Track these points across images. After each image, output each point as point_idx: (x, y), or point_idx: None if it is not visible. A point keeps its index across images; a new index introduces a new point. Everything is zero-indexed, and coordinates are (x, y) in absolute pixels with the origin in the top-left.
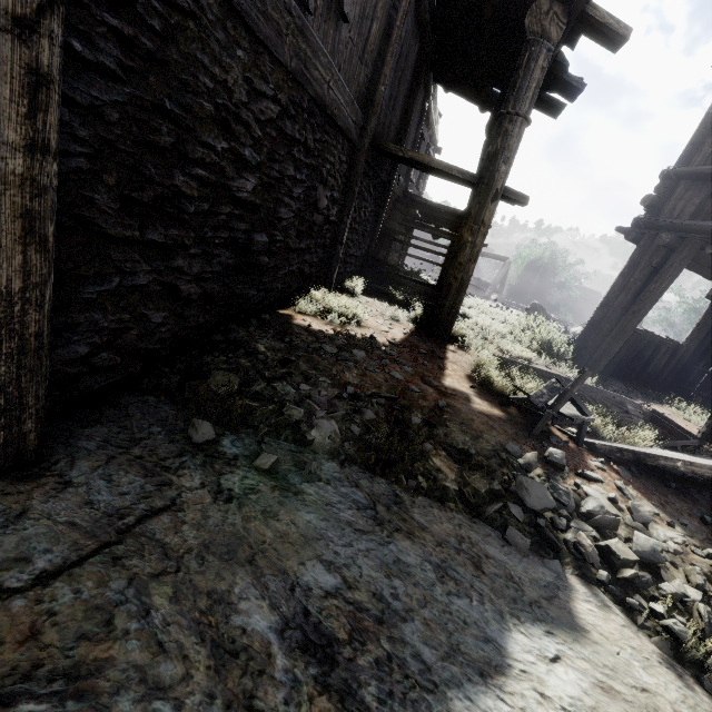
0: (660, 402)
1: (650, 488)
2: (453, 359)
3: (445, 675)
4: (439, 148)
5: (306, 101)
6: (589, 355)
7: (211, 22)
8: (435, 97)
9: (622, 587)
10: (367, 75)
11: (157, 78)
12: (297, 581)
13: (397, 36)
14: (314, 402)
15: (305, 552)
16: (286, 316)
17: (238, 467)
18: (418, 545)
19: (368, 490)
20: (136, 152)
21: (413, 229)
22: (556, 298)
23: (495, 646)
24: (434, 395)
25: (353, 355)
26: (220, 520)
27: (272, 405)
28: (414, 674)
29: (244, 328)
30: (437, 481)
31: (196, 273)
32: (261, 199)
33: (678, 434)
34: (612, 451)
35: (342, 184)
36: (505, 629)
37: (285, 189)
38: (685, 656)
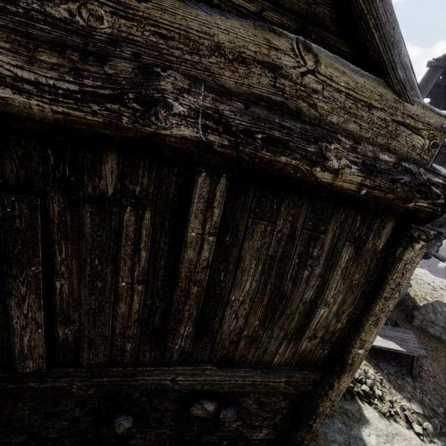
0: None
1: None
2: None
3: None
4: None
5: None
6: None
7: None
8: None
9: (368, 398)
10: None
11: None
12: None
13: None
14: None
15: (329, 441)
16: None
17: None
18: (337, 419)
19: None
20: None
21: None
22: None
23: (362, 440)
24: None
25: None
26: (313, 445)
27: None
28: None
29: None
30: None
31: None
32: None
33: None
34: None
35: None
36: (361, 433)
37: None
38: (382, 412)
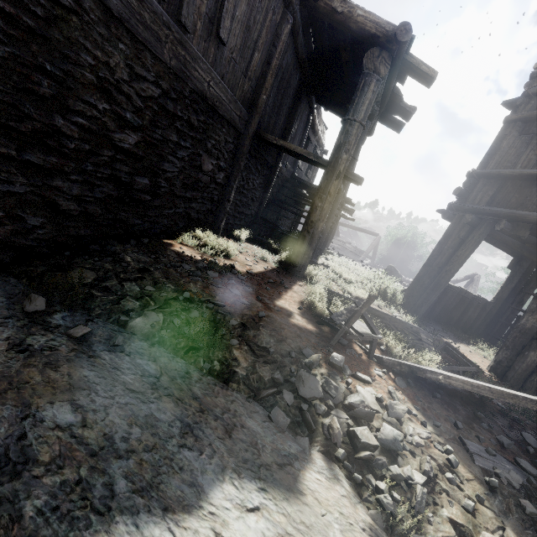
0: (468, 343)
1: (418, 396)
2: (296, 290)
3: (126, 504)
4: (326, 150)
5: (188, 91)
6: (414, 302)
7: (94, 21)
8: (320, 114)
9: (359, 467)
10: (251, 86)
11: (38, 47)
12: (35, 413)
13: (276, 64)
14: (152, 299)
15: (62, 395)
16: (167, 244)
17: (53, 333)
18: (181, 408)
19: (164, 365)
20: (15, 94)
21: (301, 204)
22: (416, 268)
23: (198, 491)
24: (260, 308)
25: (207, 274)
26: (0, 362)
27: (114, 297)
28: (93, 498)
29: (122, 245)
30: (230, 367)
31: (76, 194)
32: (145, 152)
33: (462, 362)
34: (394, 364)
35: (228, 157)
36: (219, 479)
37: (169, 150)
38: (395, 529)
